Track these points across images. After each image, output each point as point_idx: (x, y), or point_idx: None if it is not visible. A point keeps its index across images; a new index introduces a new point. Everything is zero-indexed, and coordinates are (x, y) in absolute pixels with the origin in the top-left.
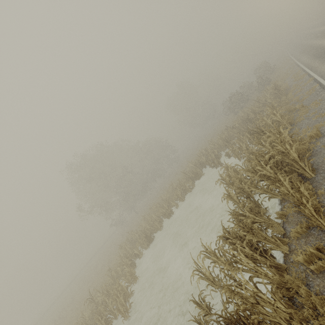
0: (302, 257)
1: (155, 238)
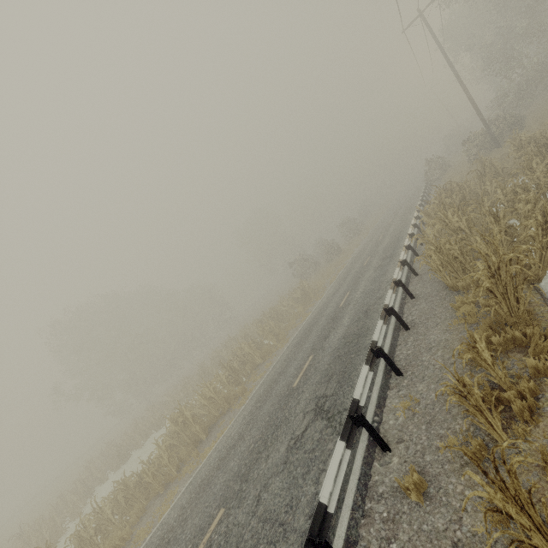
0: (134, 513)
1: (131, 458)
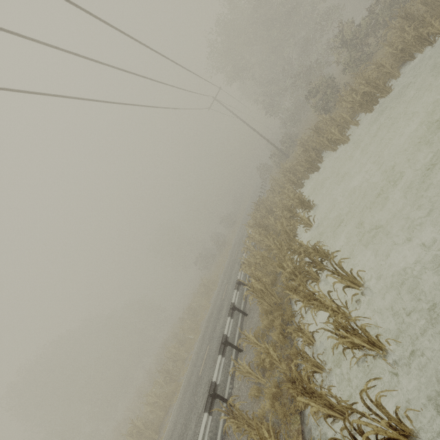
0: None
1: None
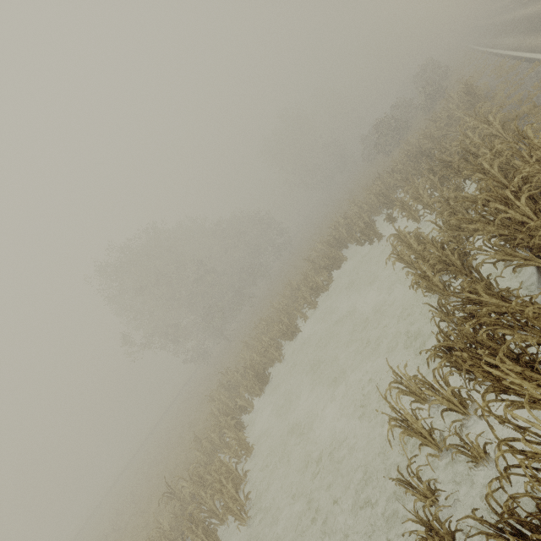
0: None
1: (271, 377)
